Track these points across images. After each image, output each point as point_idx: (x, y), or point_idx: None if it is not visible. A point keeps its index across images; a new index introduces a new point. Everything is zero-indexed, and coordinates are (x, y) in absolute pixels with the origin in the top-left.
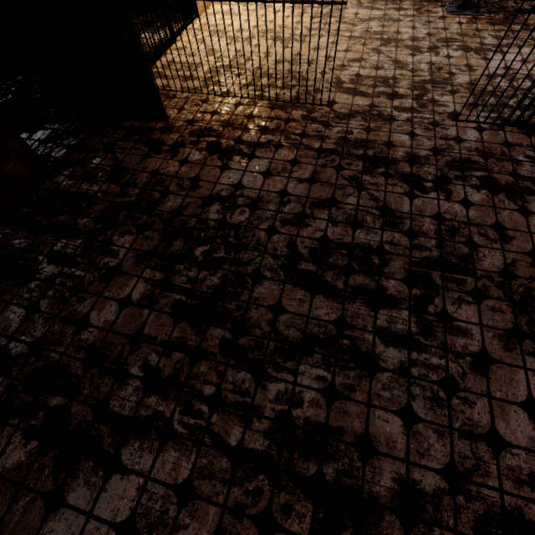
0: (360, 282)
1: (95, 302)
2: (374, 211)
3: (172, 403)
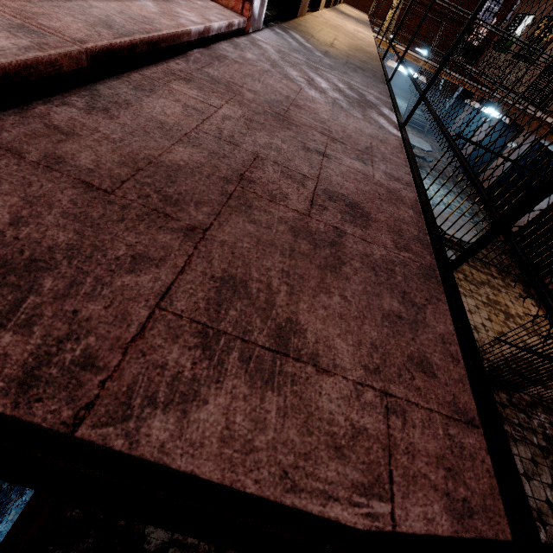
0: None
1: None
2: None
3: None
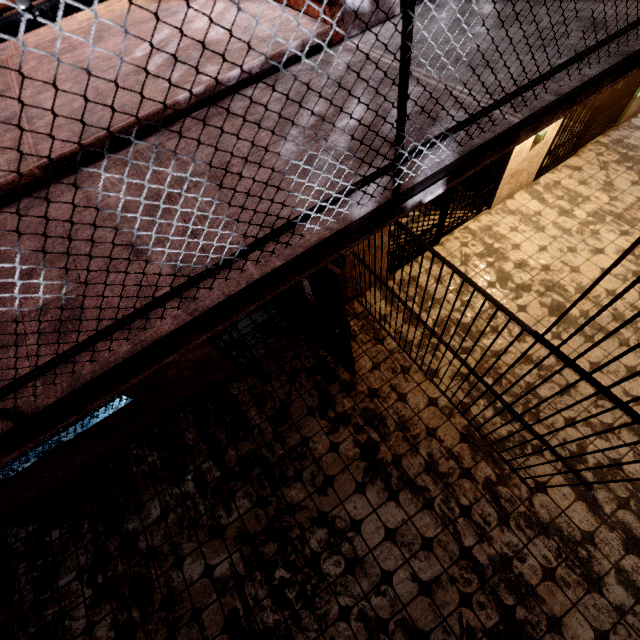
0: None
1: (195, 549)
2: None
3: None
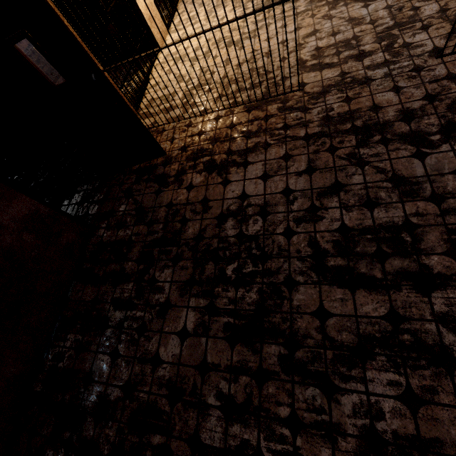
0: (399, 267)
1: (159, 338)
2: (385, 184)
3: (254, 429)
